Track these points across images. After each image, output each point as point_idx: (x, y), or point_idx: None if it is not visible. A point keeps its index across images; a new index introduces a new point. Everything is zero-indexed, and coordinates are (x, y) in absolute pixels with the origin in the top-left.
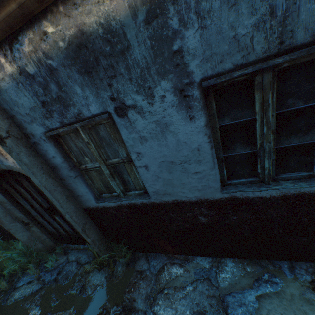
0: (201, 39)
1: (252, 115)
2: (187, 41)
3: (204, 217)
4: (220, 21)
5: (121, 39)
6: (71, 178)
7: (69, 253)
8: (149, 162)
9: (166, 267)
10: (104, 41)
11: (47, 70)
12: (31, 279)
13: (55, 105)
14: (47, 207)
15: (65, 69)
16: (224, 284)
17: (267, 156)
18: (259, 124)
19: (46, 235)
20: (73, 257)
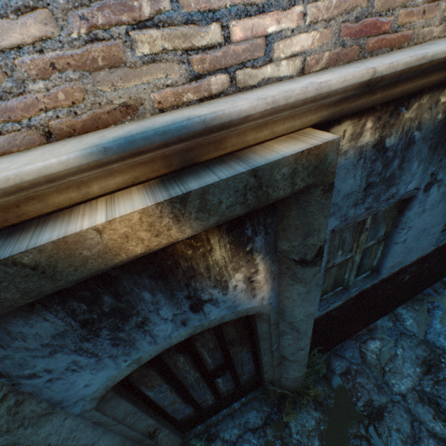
0: None
1: None
2: None
3: (408, 275)
4: None
5: None
6: None
7: (216, 433)
8: (410, 235)
9: (364, 349)
10: None
11: (405, 143)
12: None
13: (378, 186)
14: (216, 368)
15: (422, 142)
16: (416, 329)
17: None
18: None
19: (173, 433)
20: (234, 431)
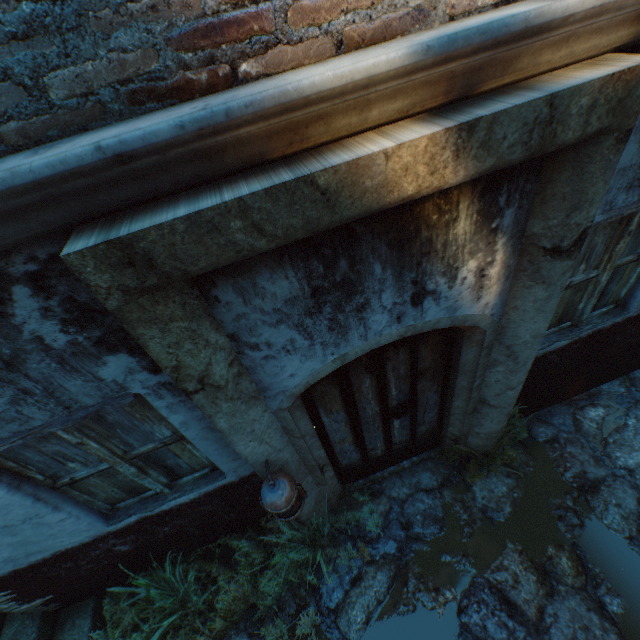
0: None
1: None
2: None
3: None
4: None
5: None
6: None
7: (381, 490)
8: None
9: (579, 417)
10: None
11: None
12: (355, 574)
13: None
14: (398, 405)
15: None
16: None
17: None
18: None
19: (336, 479)
20: (403, 490)
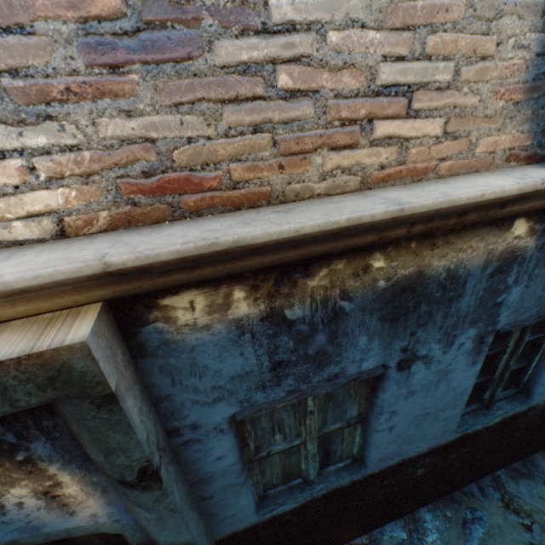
0: (520, 295)
1: (500, 346)
2: (510, 295)
3: (422, 468)
4: (538, 284)
5: (458, 286)
6: (232, 488)
7: None
8: (399, 420)
9: None
10: (438, 286)
11: (328, 314)
12: None
13: (300, 365)
14: None
15: (362, 313)
16: None
17: (501, 384)
18: (506, 356)
19: None
20: None
